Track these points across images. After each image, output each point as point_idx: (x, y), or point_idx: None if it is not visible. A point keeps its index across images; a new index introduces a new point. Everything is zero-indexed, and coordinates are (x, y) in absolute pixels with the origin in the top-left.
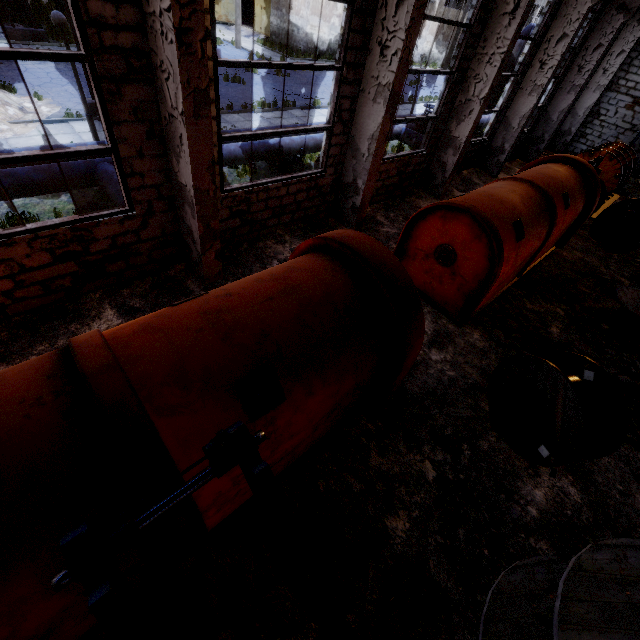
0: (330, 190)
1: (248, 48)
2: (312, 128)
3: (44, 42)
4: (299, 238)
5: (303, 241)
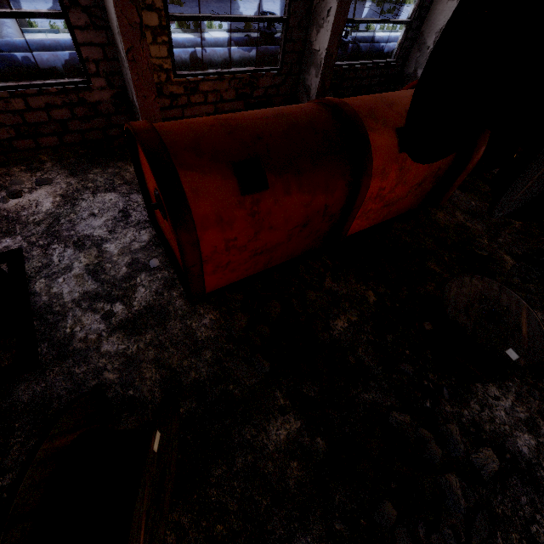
0: (116, 109)
1: None
2: (21, 12)
3: None
4: (63, 167)
5: (65, 171)
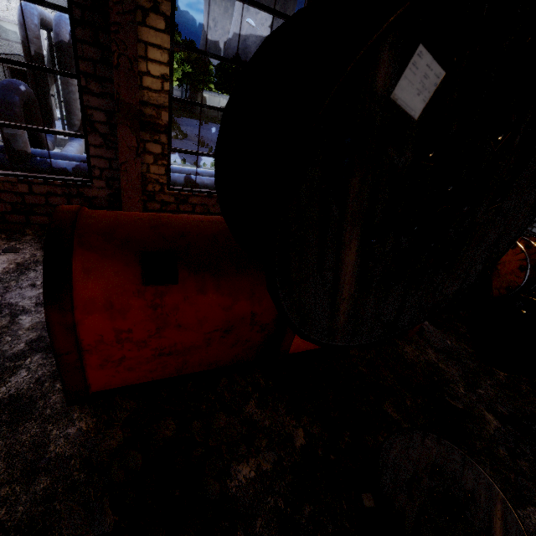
0: (109, 205)
1: None
2: (51, 130)
3: None
4: (40, 241)
5: (39, 244)
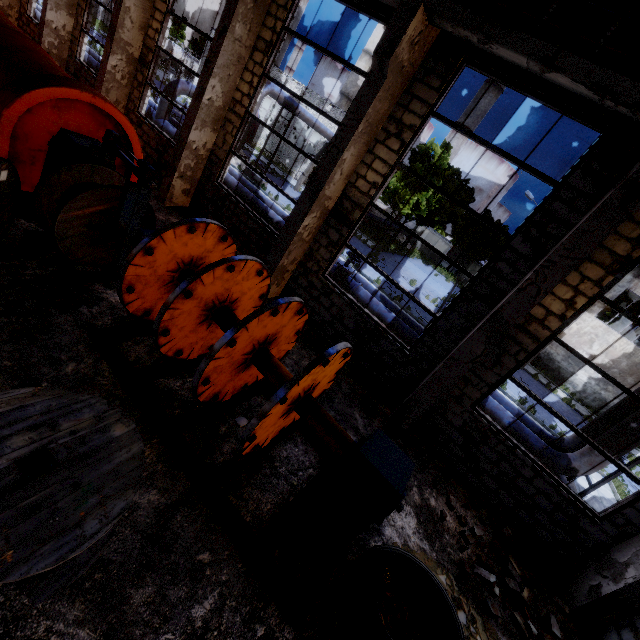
0: None
1: None
2: None
3: None
4: None
5: None
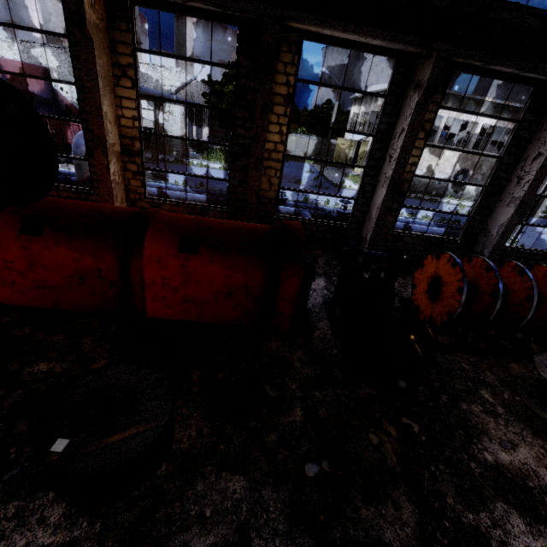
0: None
1: (330, 177)
2: (69, 156)
3: (196, 159)
4: None
5: None
